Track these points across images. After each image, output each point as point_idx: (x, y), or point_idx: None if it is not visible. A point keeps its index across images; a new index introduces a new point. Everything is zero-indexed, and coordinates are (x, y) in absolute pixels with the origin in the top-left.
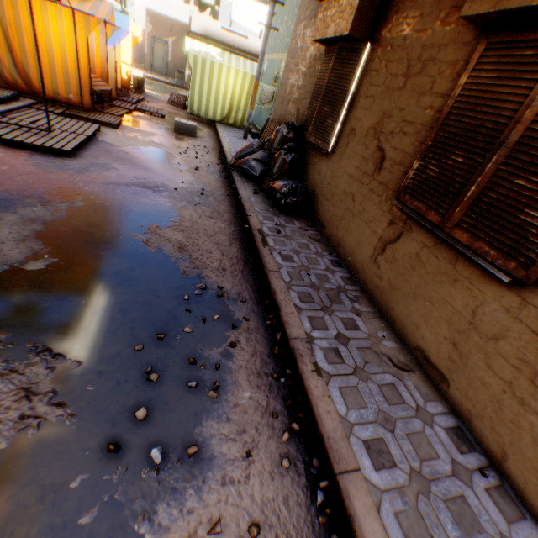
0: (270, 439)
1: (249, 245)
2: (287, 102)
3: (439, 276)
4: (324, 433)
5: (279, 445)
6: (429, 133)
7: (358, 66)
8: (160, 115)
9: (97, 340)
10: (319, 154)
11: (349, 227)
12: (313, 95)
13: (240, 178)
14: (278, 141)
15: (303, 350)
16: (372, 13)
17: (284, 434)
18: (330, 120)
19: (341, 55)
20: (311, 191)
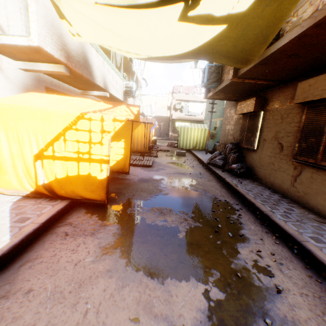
0: (267, 237)
1: (229, 189)
2: (227, 135)
3: (323, 182)
4: (289, 233)
5: (272, 239)
6: (297, 134)
7: (259, 119)
8: (167, 151)
9: (194, 211)
10: (250, 151)
11: (274, 176)
12: (241, 131)
13: (213, 167)
14: (228, 150)
15: (270, 214)
16: (260, 103)
17: (273, 237)
18: (252, 138)
19: (251, 116)
20: (250, 167)
